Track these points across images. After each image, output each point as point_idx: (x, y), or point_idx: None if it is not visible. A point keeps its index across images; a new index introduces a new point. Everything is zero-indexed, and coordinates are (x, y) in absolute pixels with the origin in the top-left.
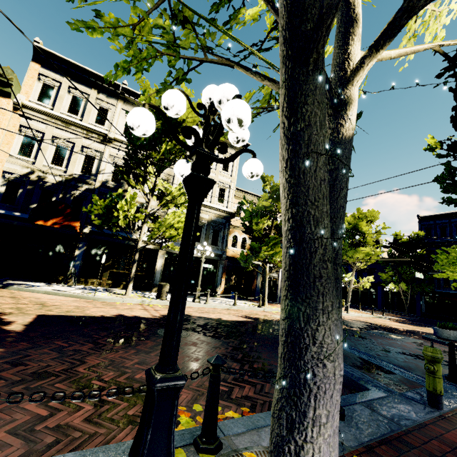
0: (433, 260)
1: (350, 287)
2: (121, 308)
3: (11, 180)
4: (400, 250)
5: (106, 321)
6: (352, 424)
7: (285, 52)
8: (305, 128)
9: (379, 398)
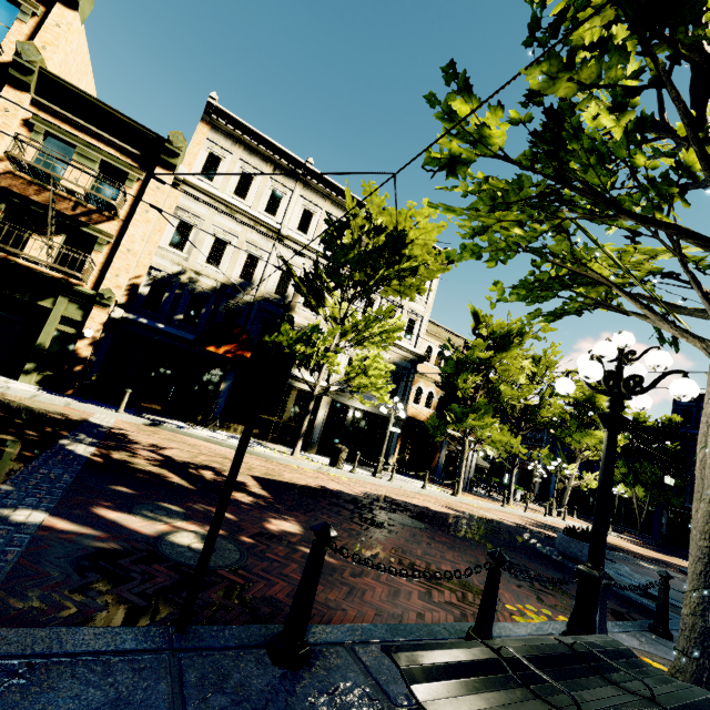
0: (688, 460)
1: (569, 483)
2: (310, 476)
3: (157, 279)
4: (641, 439)
5: (324, 494)
6: None
7: None
8: None
9: None
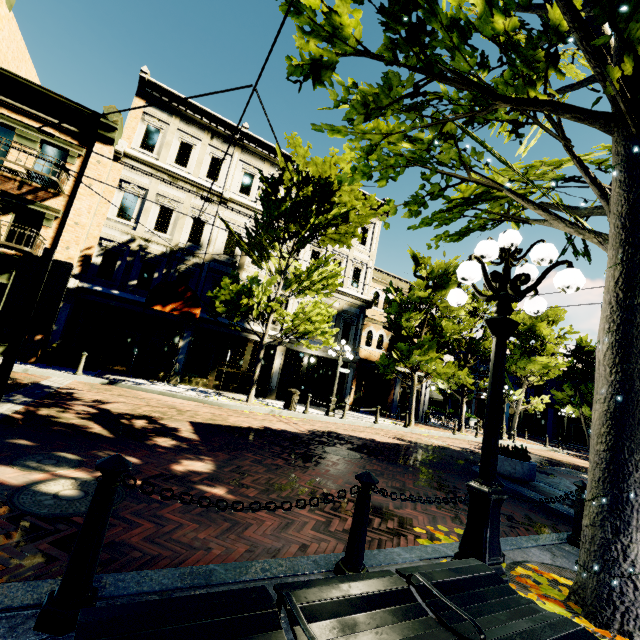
0: None
1: (517, 408)
2: (257, 419)
3: (109, 249)
4: (585, 362)
5: (263, 434)
6: None
7: (624, 237)
8: None
9: None
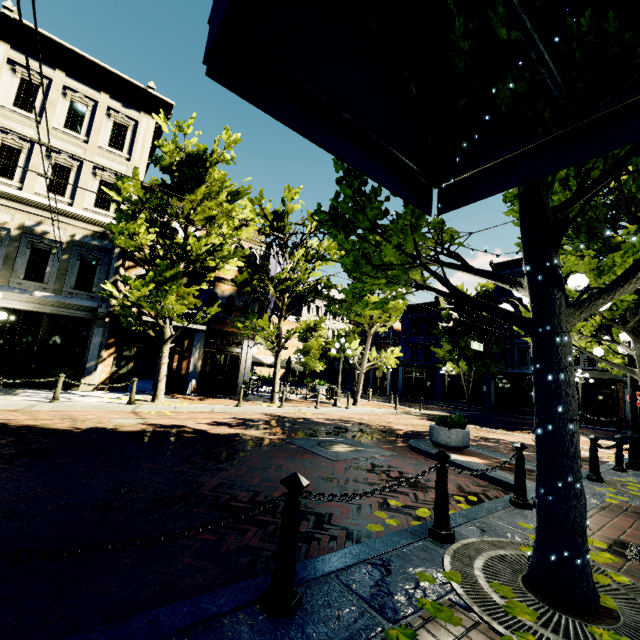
0: (508, 328)
1: (362, 366)
2: None
3: None
4: (460, 313)
5: None
6: None
7: None
8: None
9: None
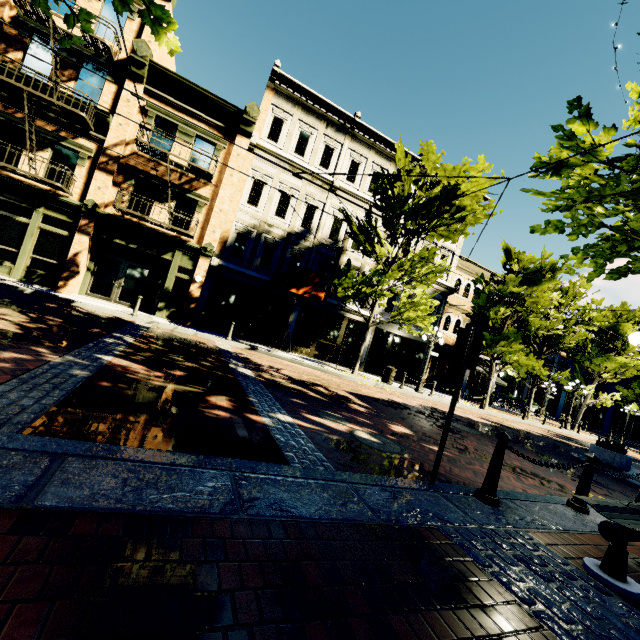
0: None
1: (584, 402)
2: (376, 391)
3: (240, 232)
4: None
5: (398, 406)
6: None
7: None
8: None
9: None
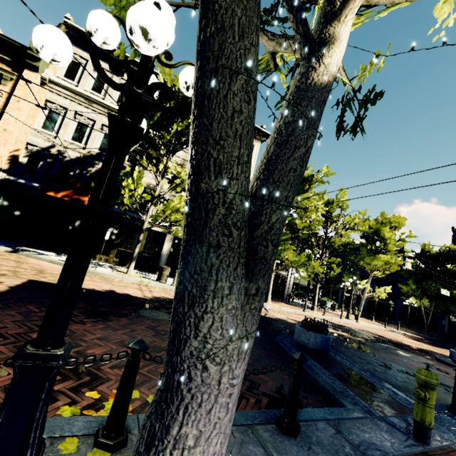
0: None
1: (363, 295)
2: (116, 285)
3: (34, 152)
4: (426, 263)
5: (93, 294)
6: (304, 444)
7: None
8: (217, 32)
9: (353, 418)
